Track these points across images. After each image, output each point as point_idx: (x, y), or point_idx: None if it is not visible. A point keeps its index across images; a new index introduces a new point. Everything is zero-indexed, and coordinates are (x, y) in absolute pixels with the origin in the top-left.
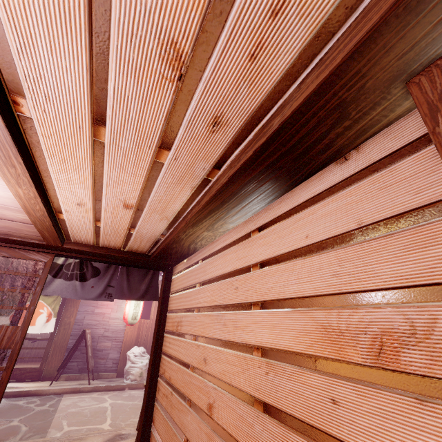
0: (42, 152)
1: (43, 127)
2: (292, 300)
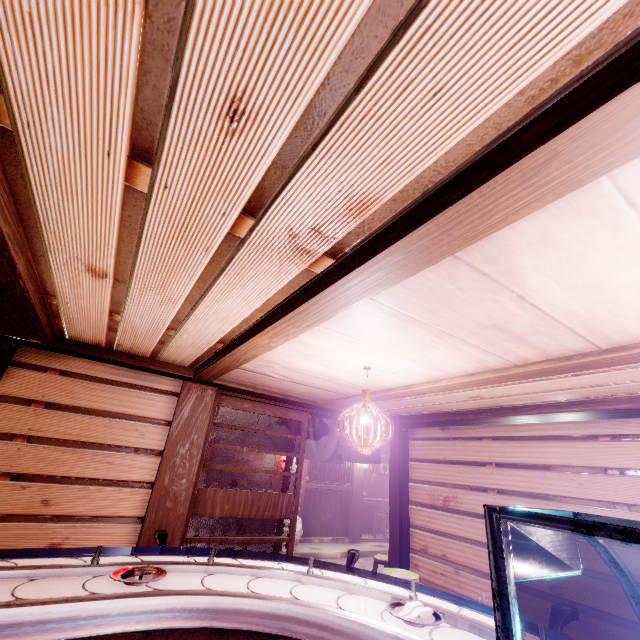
0: None
1: None
2: None
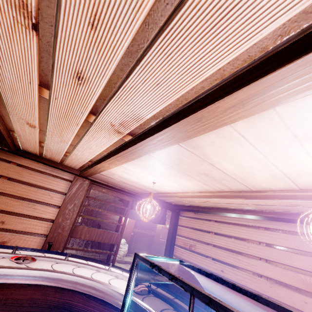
0: None
1: None
2: (287, 265)
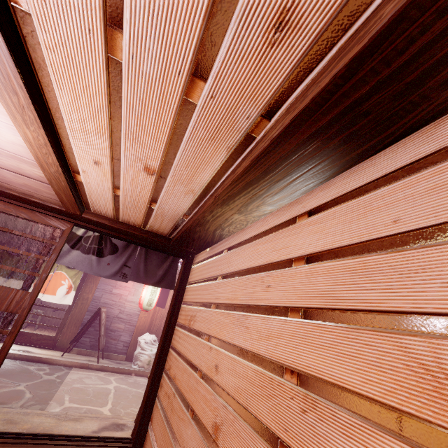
0: (49, 78)
1: (45, 31)
2: (359, 312)
